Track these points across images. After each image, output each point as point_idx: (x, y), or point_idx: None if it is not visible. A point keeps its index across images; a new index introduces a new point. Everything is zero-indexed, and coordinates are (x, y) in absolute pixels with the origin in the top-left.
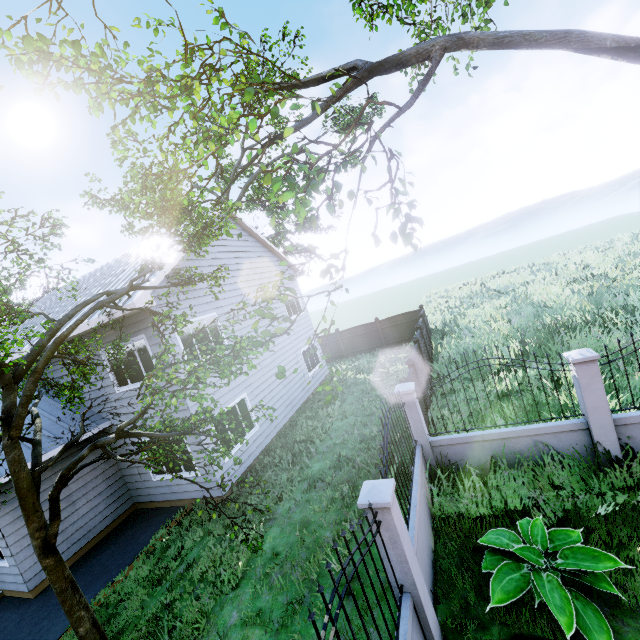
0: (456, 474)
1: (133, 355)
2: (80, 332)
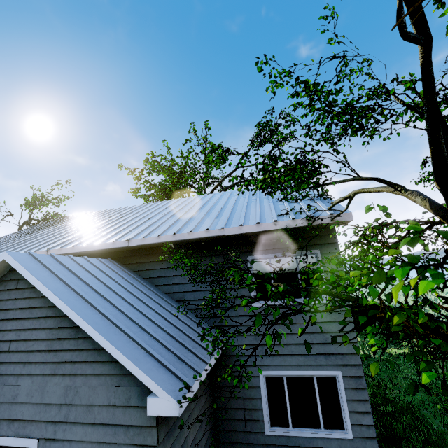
0: None
1: (291, 269)
2: (259, 230)
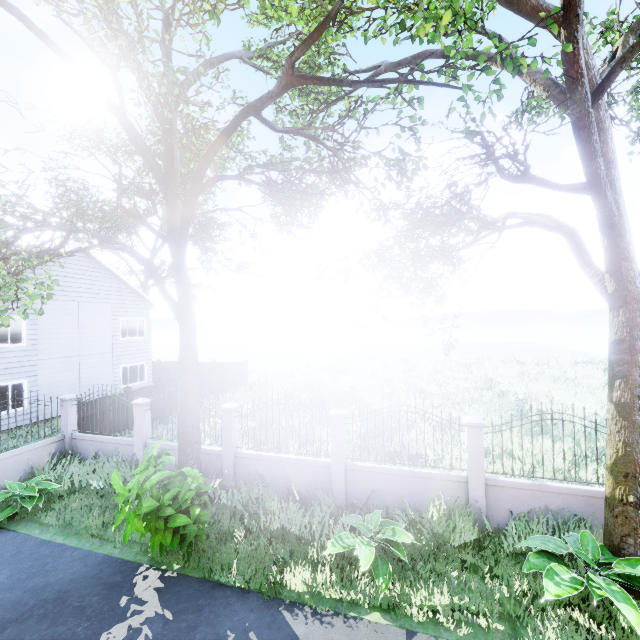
0: (80, 459)
1: None
2: None
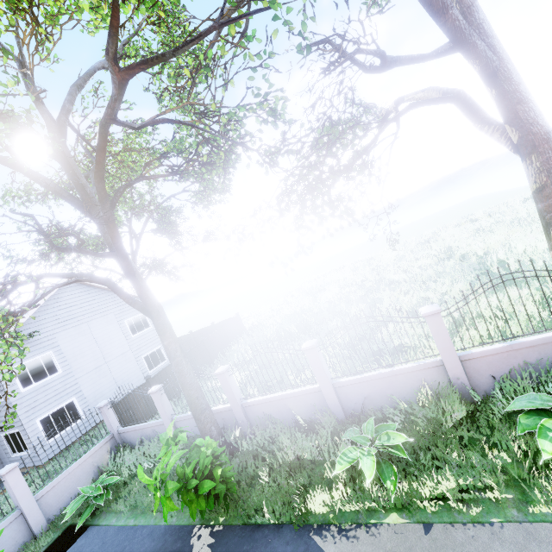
0: (132, 447)
1: None
2: None
